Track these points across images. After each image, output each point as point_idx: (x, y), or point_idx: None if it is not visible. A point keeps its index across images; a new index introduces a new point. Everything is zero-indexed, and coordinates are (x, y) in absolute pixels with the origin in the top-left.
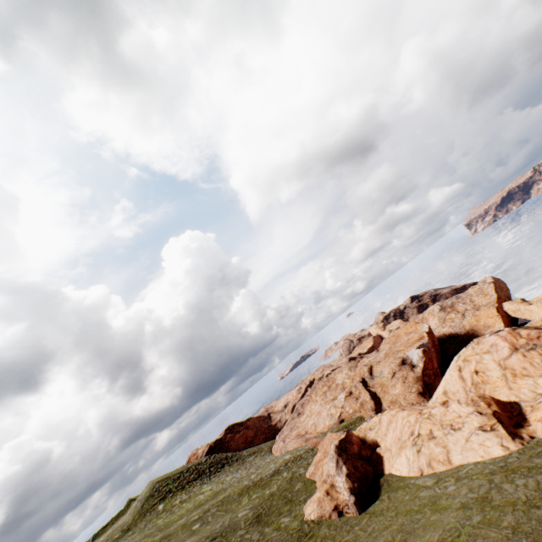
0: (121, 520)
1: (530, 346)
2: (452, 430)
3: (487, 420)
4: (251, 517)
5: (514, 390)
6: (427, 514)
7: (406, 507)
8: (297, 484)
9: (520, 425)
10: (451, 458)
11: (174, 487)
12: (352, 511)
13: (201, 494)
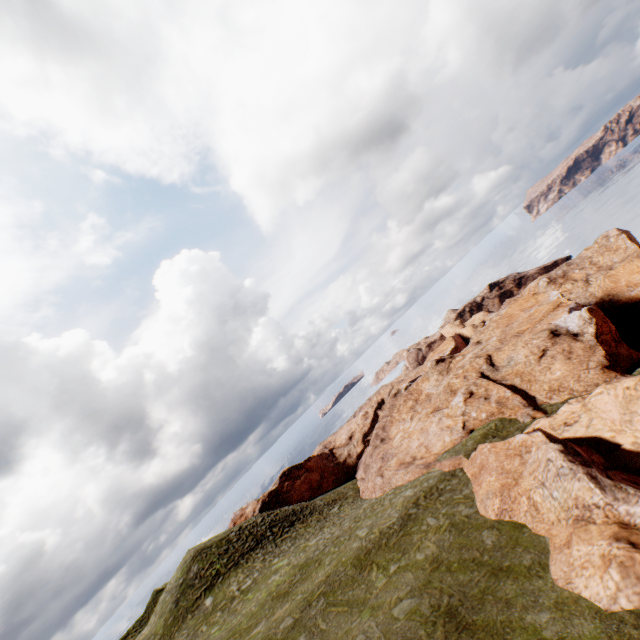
0: (146, 628)
1: None
2: None
3: None
4: (435, 617)
5: None
6: None
7: None
8: (483, 535)
9: None
10: None
11: (223, 568)
12: None
13: (274, 572)
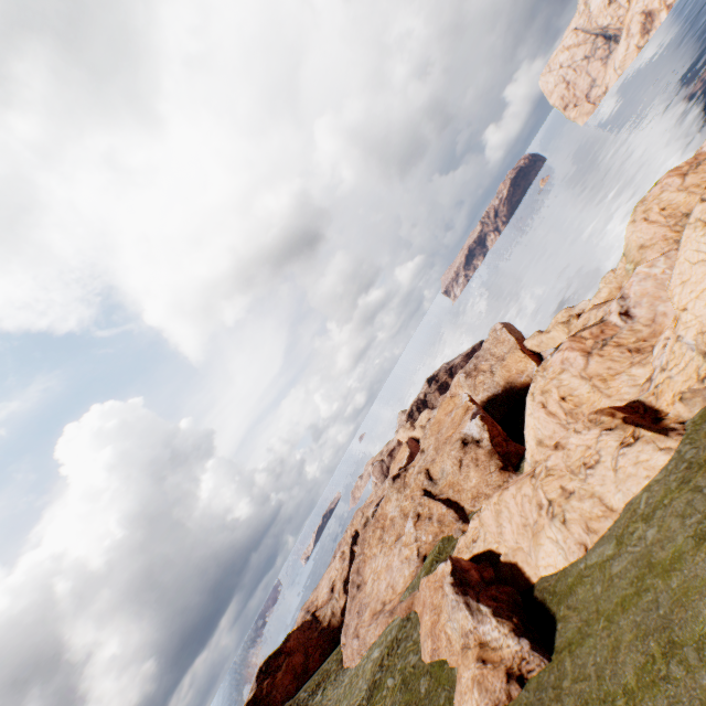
0: None
1: (601, 344)
2: (590, 469)
3: (623, 432)
4: None
5: (614, 396)
6: (659, 585)
7: (612, 601)
8: (421, 684)
9: (658, 419)
10: (610, 504)
11: None
12: (536, 662)
13: None
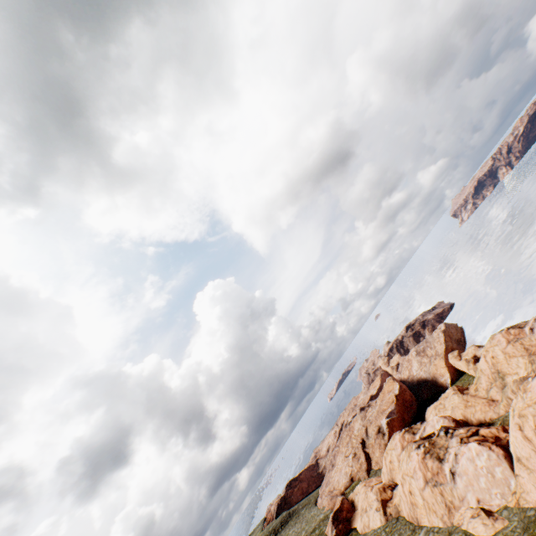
0: None
1: None
2: (370, 508)
3: (378, 504)
4: None
5: None
6: None
7: None
8: None
9: (389, 506)
10: (369, 524)
11: None
12: None
13: None
